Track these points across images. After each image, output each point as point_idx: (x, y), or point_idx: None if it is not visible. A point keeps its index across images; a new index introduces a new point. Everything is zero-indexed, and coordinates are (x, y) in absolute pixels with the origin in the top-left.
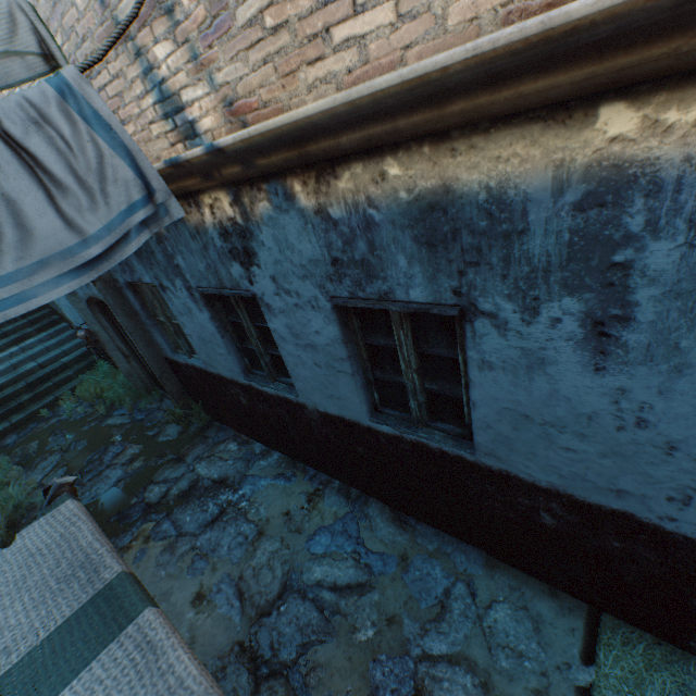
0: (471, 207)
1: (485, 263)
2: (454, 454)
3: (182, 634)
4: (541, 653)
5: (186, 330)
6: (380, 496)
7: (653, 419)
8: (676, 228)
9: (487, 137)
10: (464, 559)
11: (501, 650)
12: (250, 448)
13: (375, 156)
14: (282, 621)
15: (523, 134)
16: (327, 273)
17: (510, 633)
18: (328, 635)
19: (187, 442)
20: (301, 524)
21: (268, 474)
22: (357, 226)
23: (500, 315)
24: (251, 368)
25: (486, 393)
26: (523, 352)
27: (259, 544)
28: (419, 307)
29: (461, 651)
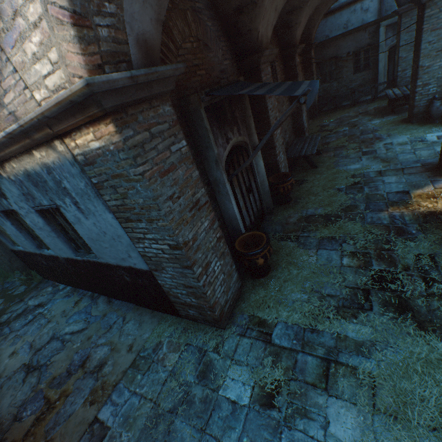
0: (34, 175)
1: (48, 190)
2: (96, 261)
3: (1, 369)
4: (137, 332)
5: (8, 232)
6: (103, 293)
7: (105, 231)
8: (64, 178)
9: (23, 157)
10: (126, 309)
11: (124, 335)
12: (58, 288)
13: (9, 161)
14: (45, 351)
15: (28, 156)
16: (25, 198)
17: (130, 329)
18: (62, 350)
19: (28, 292)
20: (68, 313)
21: (62, 297)
22: (20, 182)
23: (63, 206)
24: (41, 245)
25: (81, 233)
26: (75, 217)
27: (46, 325)
28: (50, 206)
29: (110, 340)
